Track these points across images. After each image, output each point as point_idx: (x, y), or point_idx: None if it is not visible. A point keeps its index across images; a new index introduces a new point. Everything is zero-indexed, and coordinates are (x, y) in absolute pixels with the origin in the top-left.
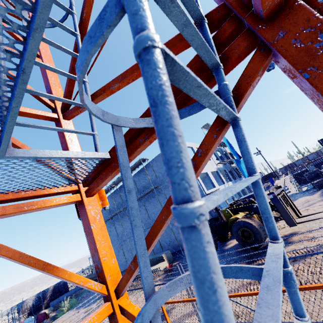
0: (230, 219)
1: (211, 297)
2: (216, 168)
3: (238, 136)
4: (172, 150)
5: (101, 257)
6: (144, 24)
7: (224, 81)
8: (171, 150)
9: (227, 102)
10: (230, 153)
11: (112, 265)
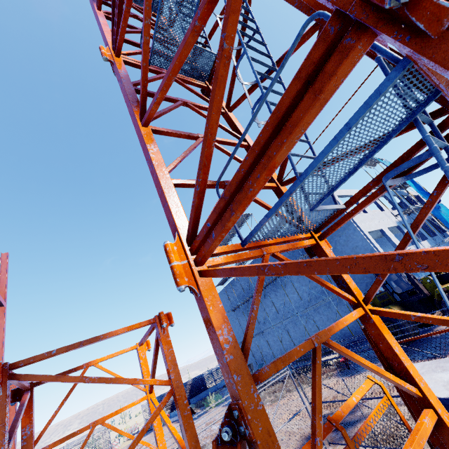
0: (437, 290)
1: None
2: (396, 221)
3: None
4: None
5: (345, 279)
6: (445, 163)
7: None
8: None
9: None
10: (417, 196)
11: (353, 285)
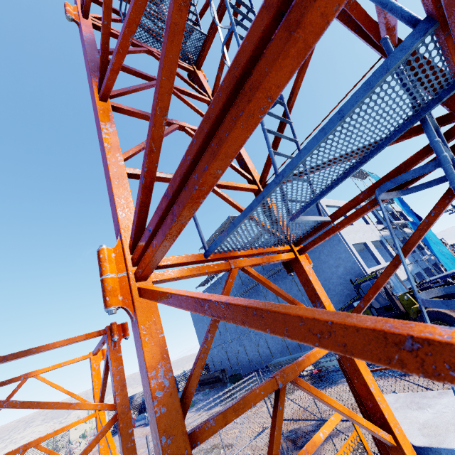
0: (413, 308)
1: None
2: (380, 236)
3: None
4: None
5: (323, 302)
6: None
7: None
8: None
9: None
10: (401, 212)
11: (331, 309)
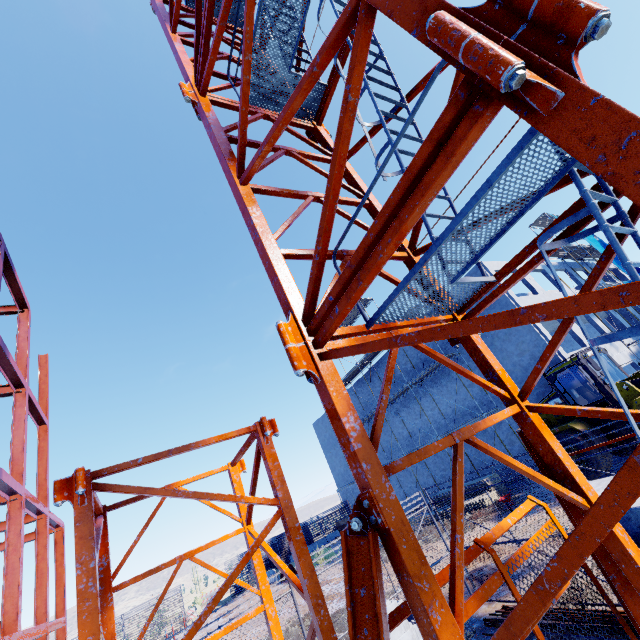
0: (637, 399)
1: (636, 278)
2: None
3: (637, 242)
4: (620, 251)
5: (496, 370)
6: (603, 221)
7: (621, 209)
8: (619, 251)
9: (625, 222)
10: (614, 269)
11: (507, 378)
